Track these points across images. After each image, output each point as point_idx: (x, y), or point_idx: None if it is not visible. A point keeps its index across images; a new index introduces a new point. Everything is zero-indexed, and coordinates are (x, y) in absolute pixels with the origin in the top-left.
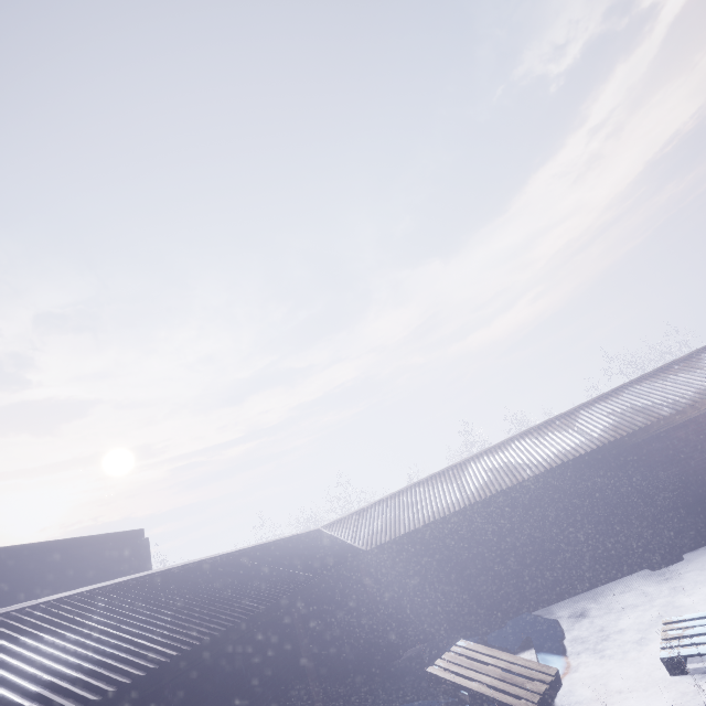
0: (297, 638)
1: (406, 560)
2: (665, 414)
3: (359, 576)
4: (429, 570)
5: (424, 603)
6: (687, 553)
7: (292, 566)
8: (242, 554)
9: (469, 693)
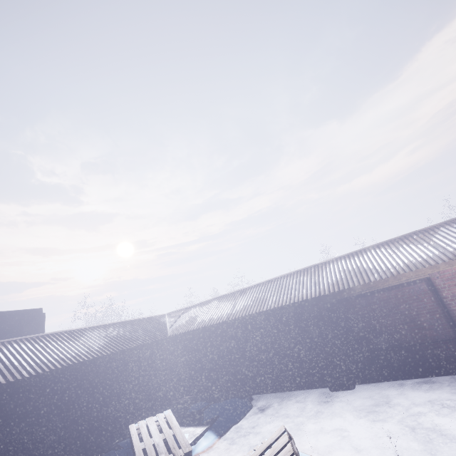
0: (71, 390)
1: (192, 346)
2: (372, 279)
3: (162, 350)
4: (202, 355)
5: (196, 373)
6: (362, 384)
7: (99, 344)
8: (81, 331)
9: (133, 448)
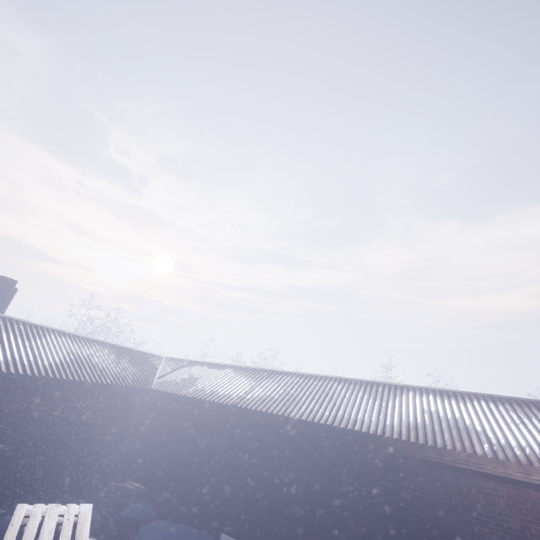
0: None
1: (173, 416)
2: (478, 451)
3: (134, 403)
4: (181, 436)
5: (162, 457)
6: None
7: (53, 359)
8: (44, 331)
9: None
